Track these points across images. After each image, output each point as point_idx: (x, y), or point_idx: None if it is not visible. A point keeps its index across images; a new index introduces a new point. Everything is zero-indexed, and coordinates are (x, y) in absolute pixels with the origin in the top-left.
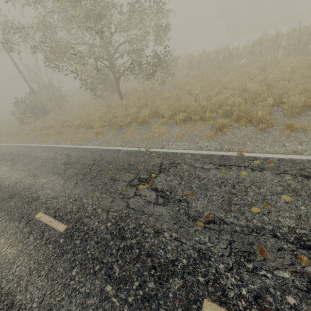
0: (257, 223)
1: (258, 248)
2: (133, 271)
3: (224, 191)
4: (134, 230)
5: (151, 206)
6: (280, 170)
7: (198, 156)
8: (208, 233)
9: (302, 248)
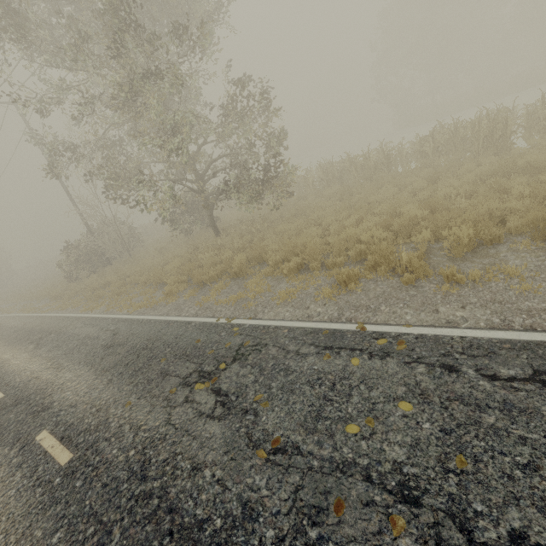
0: (348, 453)
1: (335, 501)
2: (138, 539)
3: (317, 394)
4: (164, 463)
5: (202, 421)
6: (413, 357)
7: (298, 331)
8: (270, 470)
9: (403, 501)
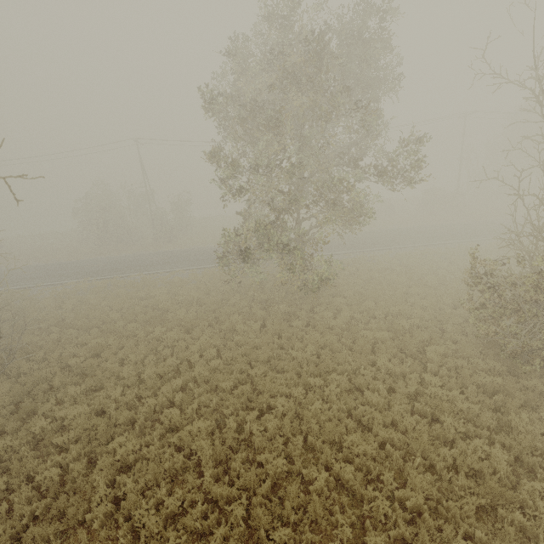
0: None
1: None
2: None
3: None
4: None
5: None
6: None
7: None
8: None
9: None
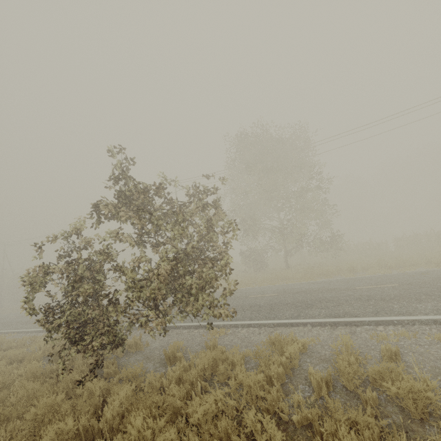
0: None
1: None
2: None
3: None
4: None
5: None
6: None
7: None
8: None
9: None
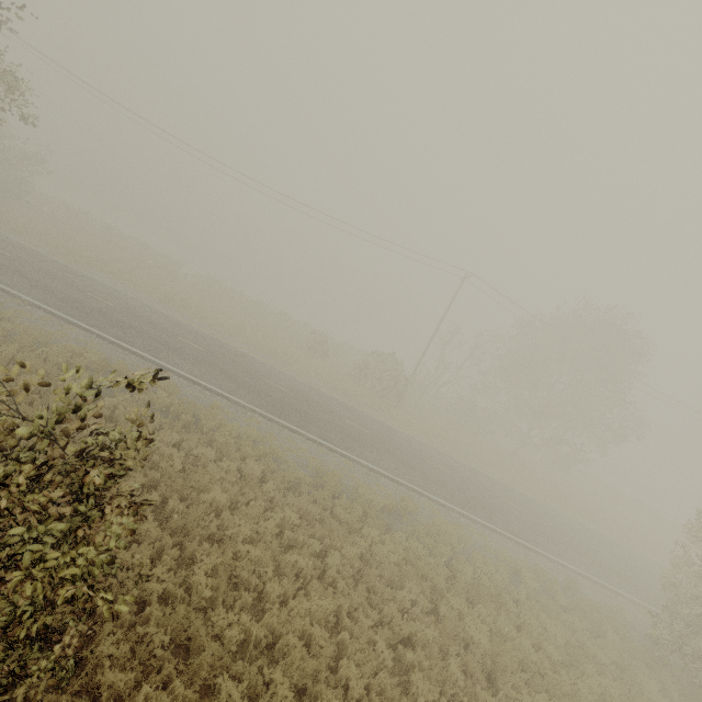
0: None
1: None
2: None
3: None
4: None
5: None
6: None
7: None
8: None
9: None
